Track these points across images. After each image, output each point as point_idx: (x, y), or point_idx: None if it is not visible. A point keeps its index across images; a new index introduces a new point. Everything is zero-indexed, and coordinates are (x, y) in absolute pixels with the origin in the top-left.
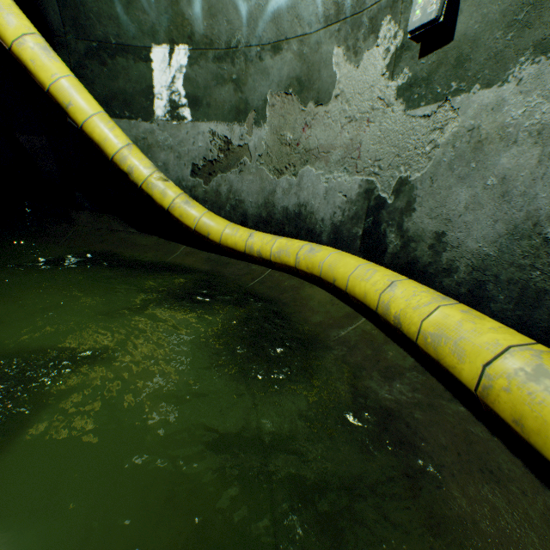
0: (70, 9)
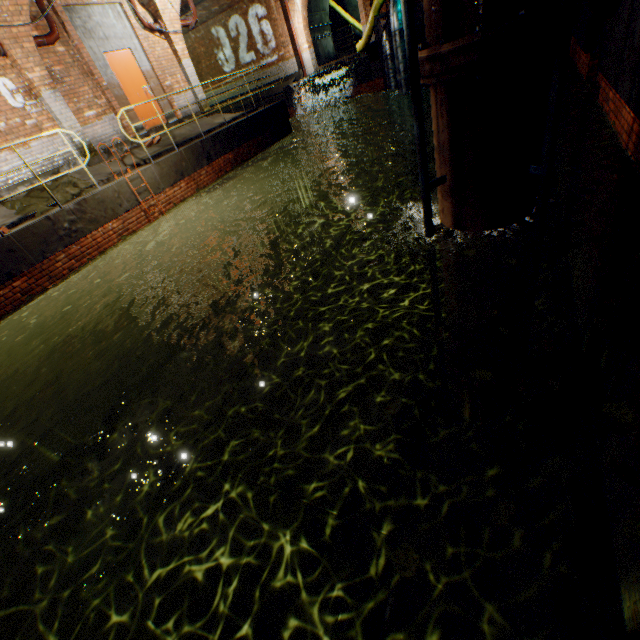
0: (349, 3)
